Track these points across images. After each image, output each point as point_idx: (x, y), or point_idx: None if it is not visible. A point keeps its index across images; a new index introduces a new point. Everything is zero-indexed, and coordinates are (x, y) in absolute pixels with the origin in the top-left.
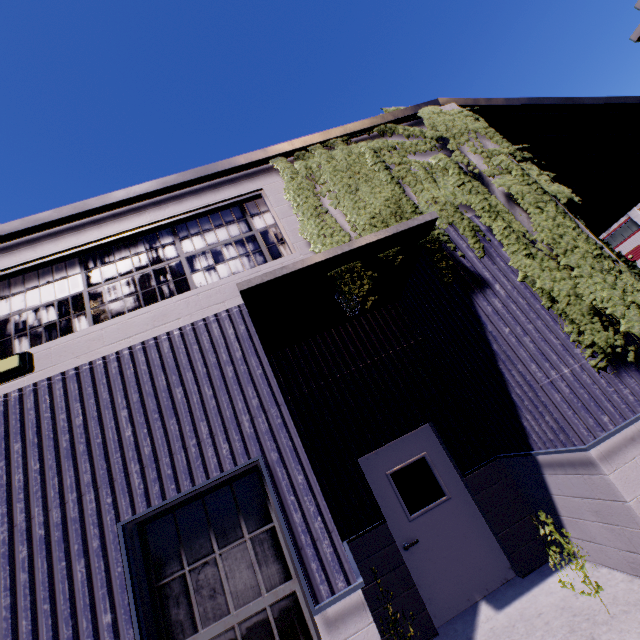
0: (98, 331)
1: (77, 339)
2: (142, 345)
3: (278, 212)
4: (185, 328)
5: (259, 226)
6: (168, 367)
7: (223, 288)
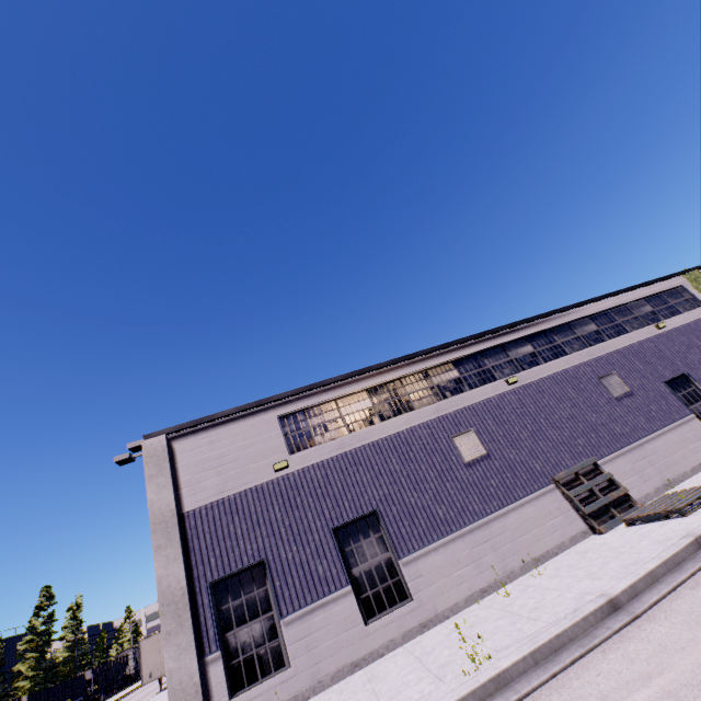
0: (671, 320)
1: (668, 321)
2: (685, 324)
3: (693, 292)
4: (693, 321)
5: (686, 296)
6: (696, 330)
7: (694, 312)
